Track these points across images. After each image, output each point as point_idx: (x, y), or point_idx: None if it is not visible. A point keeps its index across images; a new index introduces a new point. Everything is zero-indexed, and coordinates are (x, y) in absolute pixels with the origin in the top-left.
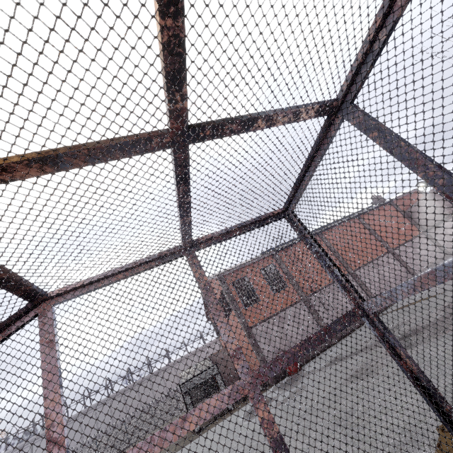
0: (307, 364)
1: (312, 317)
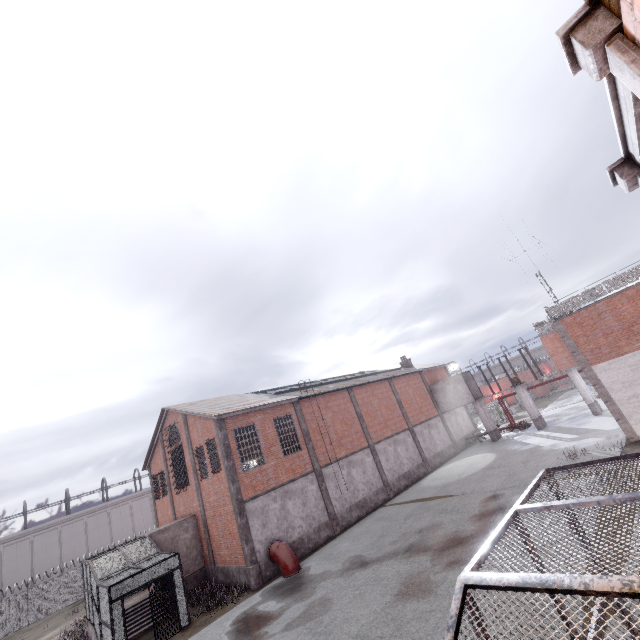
0: (307, 560)
1: (321, 496)
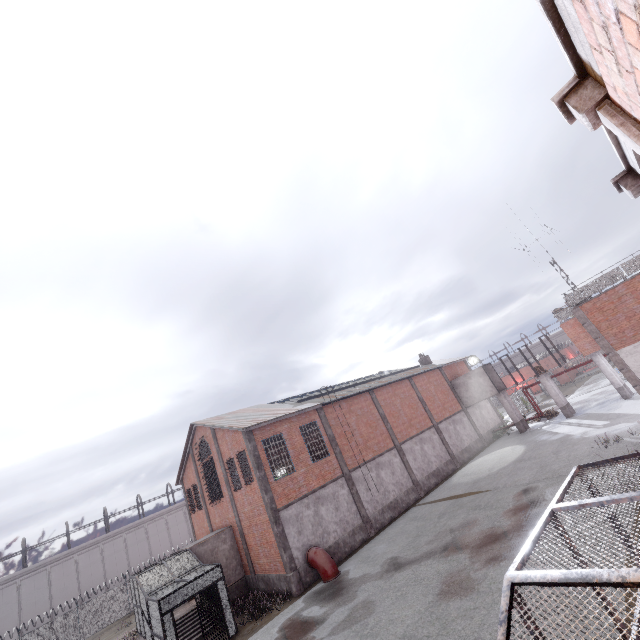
0: (345, 564)
1: (352, 499)
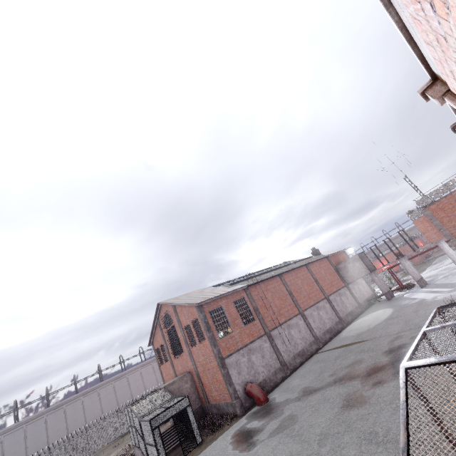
0: (272, 394)
1: (273, 350)
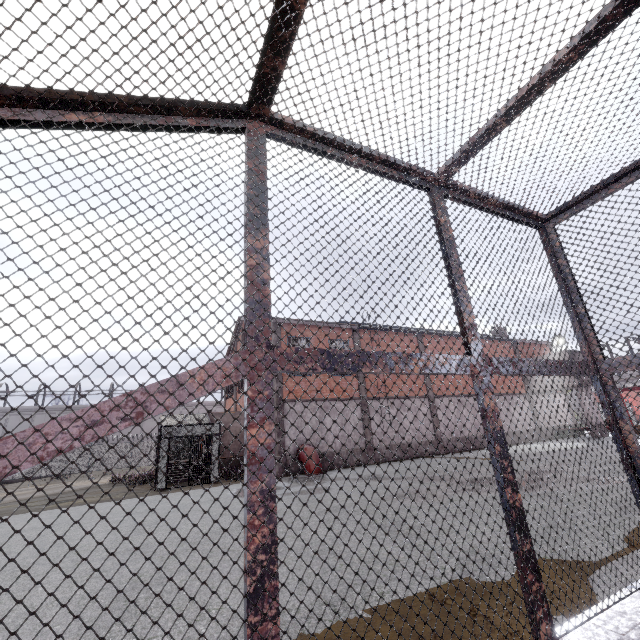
0: (332, 471)
1: (362, 424)
